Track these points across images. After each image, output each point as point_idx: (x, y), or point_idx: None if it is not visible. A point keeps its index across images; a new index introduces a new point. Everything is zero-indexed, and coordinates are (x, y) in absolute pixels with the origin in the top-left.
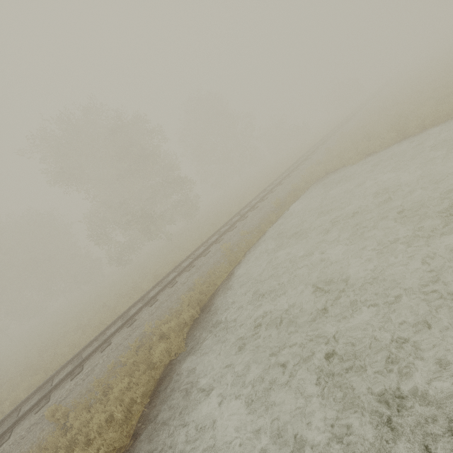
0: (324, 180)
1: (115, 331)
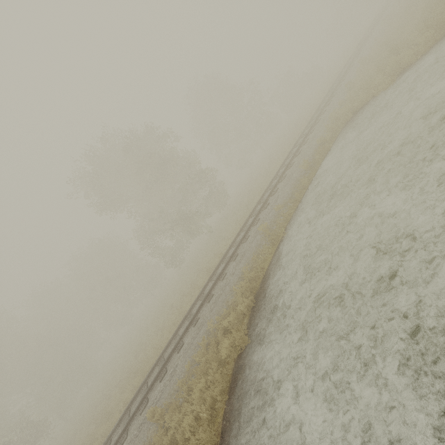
0: (353, 122)
1: (184, 332)
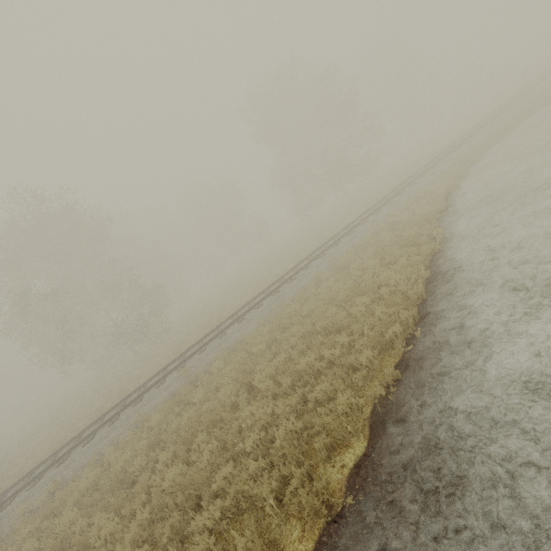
0: None
1: (378, 207)
